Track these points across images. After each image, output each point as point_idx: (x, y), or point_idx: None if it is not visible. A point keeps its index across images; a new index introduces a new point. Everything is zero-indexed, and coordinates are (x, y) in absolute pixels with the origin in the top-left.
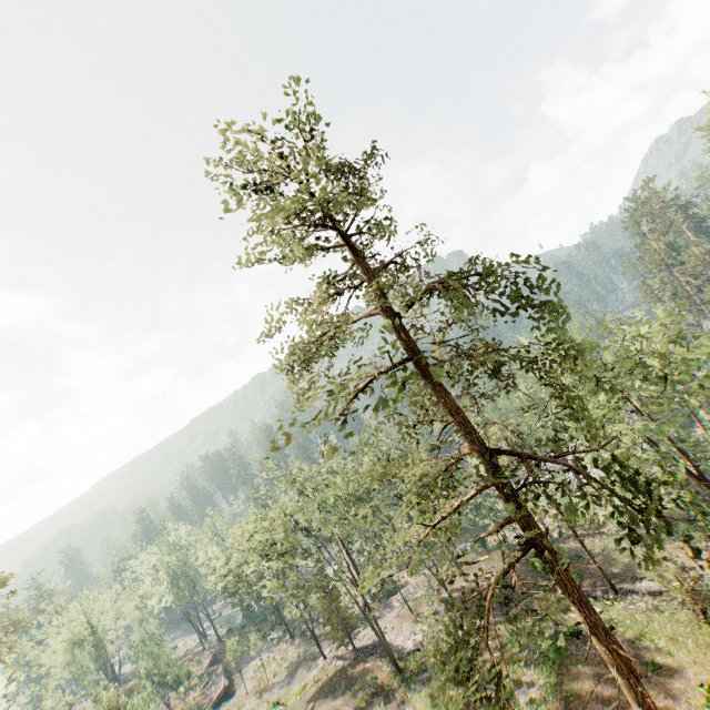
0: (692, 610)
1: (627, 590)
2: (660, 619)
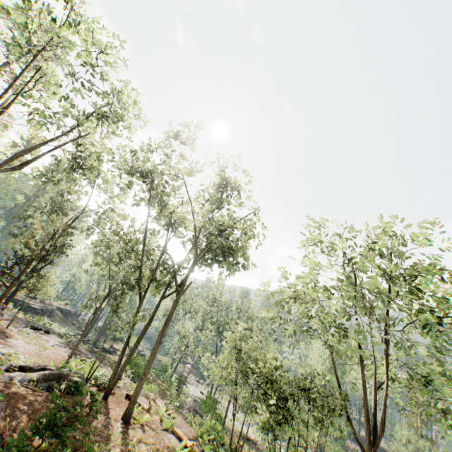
0: None
1: None
2: None
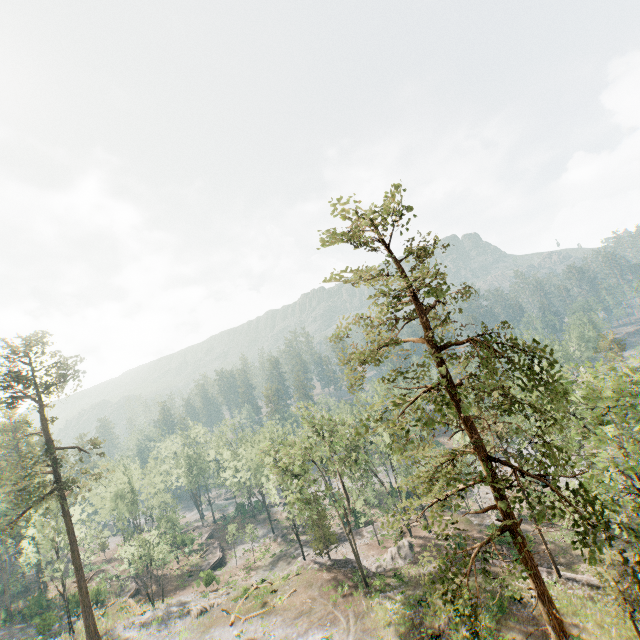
0: (622, 608)
1: (569, 577)
2: (593, 607)
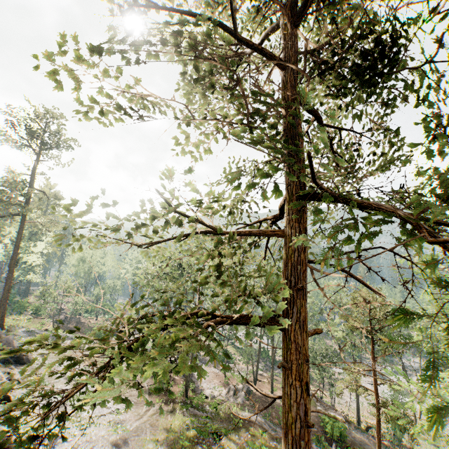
0: None
1: None
2: None
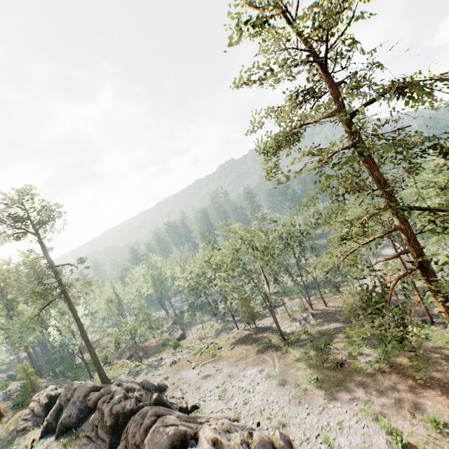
0: None
1: (440, 322)
2: None
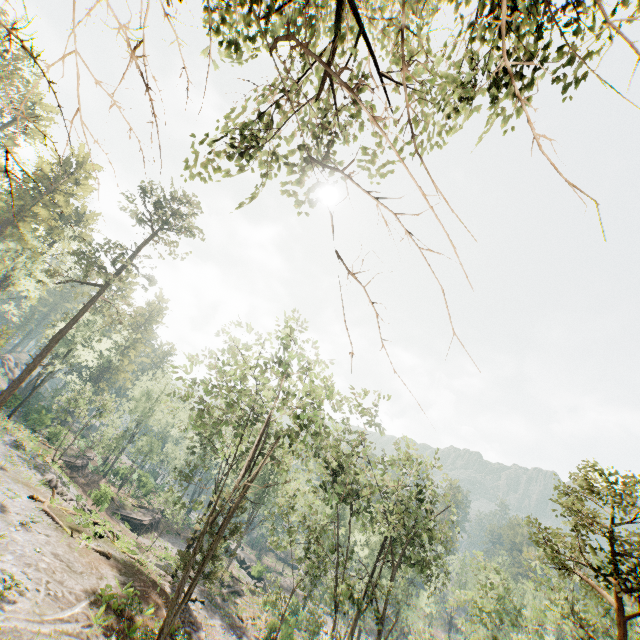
0: None
1: None
2: None
